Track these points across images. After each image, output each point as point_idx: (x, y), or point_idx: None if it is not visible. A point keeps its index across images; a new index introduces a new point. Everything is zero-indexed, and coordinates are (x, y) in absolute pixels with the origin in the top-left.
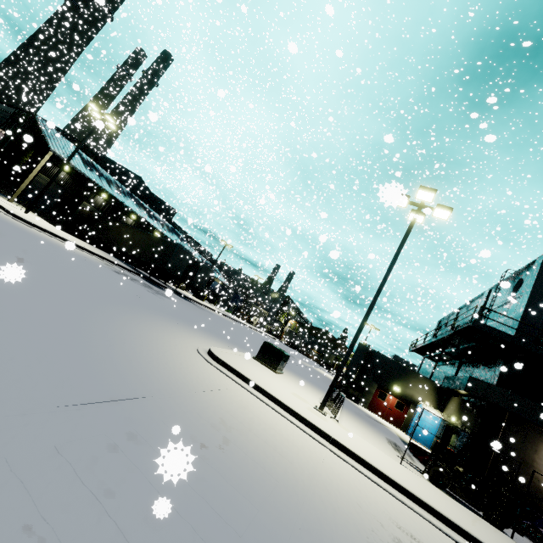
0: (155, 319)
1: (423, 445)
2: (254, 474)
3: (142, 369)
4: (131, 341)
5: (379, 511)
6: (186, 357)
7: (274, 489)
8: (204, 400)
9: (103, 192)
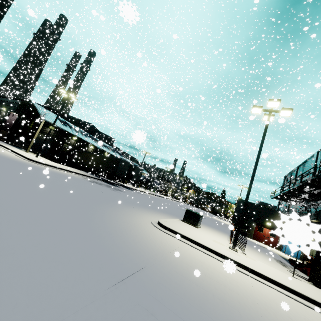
0: (122, 208)
1: (294, 257)
2: (225, 310)
3: (133, 246)
4: (119, 227)
5: (302, 318)
6: (149, 230)
7: (241, 319)
8: (172, 259)
9: (73, 136)
